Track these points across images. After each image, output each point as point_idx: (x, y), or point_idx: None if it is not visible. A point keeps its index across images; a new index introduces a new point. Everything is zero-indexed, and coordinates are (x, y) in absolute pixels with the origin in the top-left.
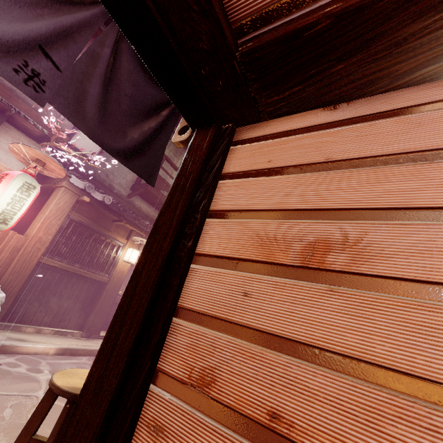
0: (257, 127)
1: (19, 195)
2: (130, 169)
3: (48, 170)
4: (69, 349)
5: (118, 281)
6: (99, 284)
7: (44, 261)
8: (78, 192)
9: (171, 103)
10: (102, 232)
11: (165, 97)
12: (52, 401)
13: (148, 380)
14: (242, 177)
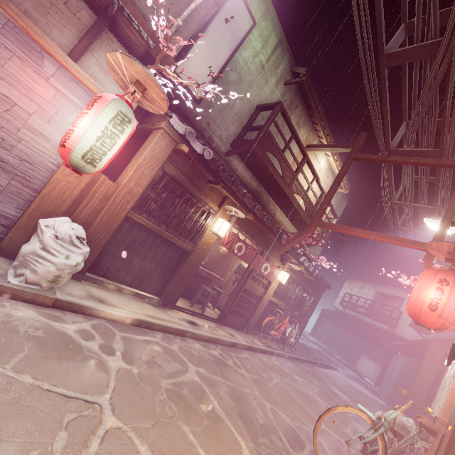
0: None
1: (110, 128)
2: None
3: (147, 101)
4: (145, 322)
5: (201, 253)
6: (182, 251)
7: (132, 216)
8: (177, 138)
9: None
10: (195, 194)
11: None
12: None
13: None
14: None
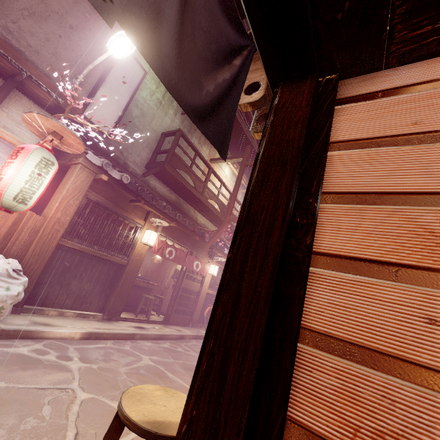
0: (375, 77)
1: (37, 172)
2: (204, 135)
3: (64, 145)
4: (94, 333)
5: (136, 263)
6: (118, 266)
7: (63, 243)
8: (95, 169)
9: (241, 50)
10: (120, 213)
11: (237, 40)
12: (120, 432)
13: (281, 437)
14: (370, 146)
